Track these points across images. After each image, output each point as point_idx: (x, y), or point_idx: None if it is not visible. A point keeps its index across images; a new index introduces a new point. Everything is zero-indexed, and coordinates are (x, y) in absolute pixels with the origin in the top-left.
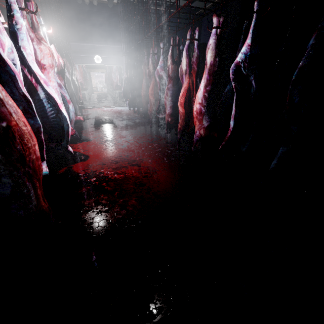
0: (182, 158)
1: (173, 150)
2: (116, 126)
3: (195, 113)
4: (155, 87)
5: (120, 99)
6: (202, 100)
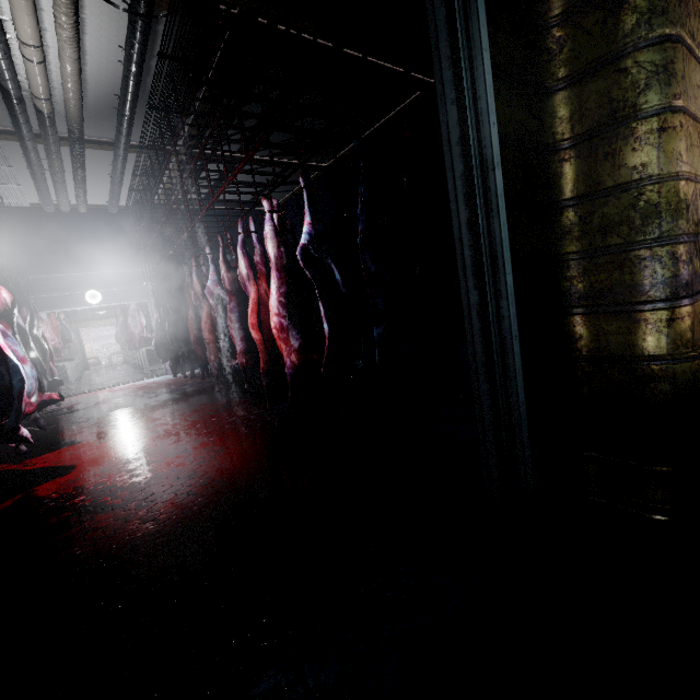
0: (277, 419)
1: (261, 412)
2: (141, 408)
3: (274, 330)
4: (212, 319)
5: (152, 365)
6: (278, 308)
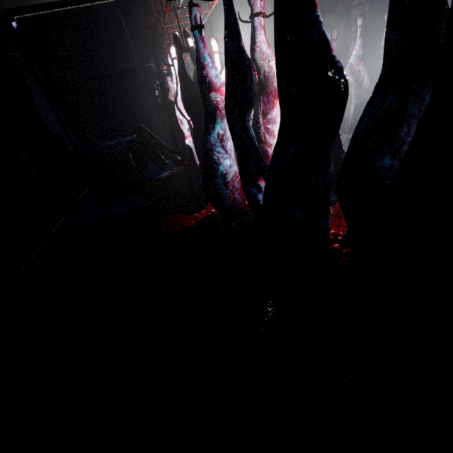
0: None
1: None
2: None
3: None
4: None
5: None
6: None
